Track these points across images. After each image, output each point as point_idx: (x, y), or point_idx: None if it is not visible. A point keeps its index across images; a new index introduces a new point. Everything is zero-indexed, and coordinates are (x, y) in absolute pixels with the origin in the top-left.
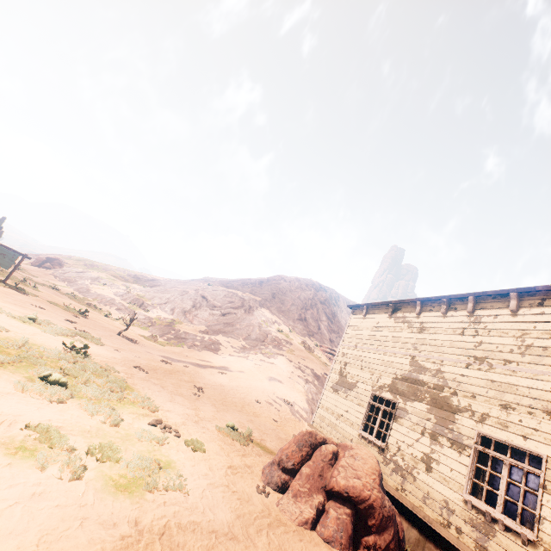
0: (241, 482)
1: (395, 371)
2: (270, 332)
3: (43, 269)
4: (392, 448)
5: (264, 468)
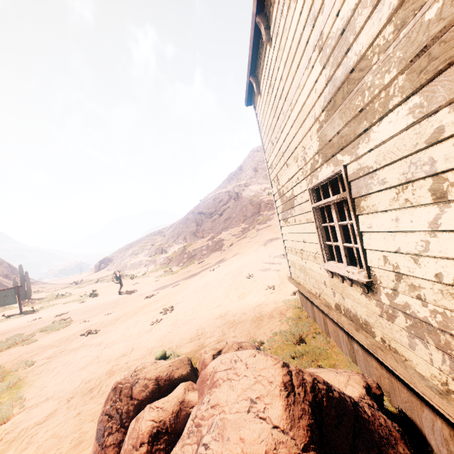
0: None
1: (313, 114)
2: (262, 201)
3: (102, 270)
4: (381, 277)
5: None
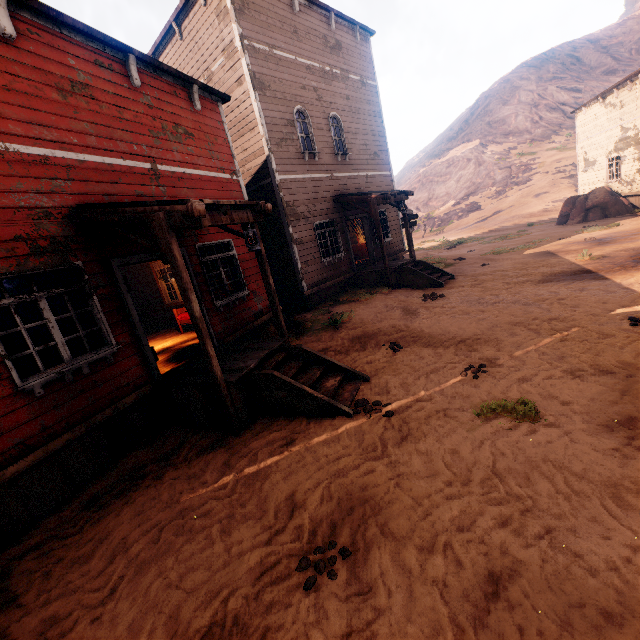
0: (547, 228)
1: (614, 139)
2: (511, 164)
3: None
4: (623, 178)
5: (555, 223)
